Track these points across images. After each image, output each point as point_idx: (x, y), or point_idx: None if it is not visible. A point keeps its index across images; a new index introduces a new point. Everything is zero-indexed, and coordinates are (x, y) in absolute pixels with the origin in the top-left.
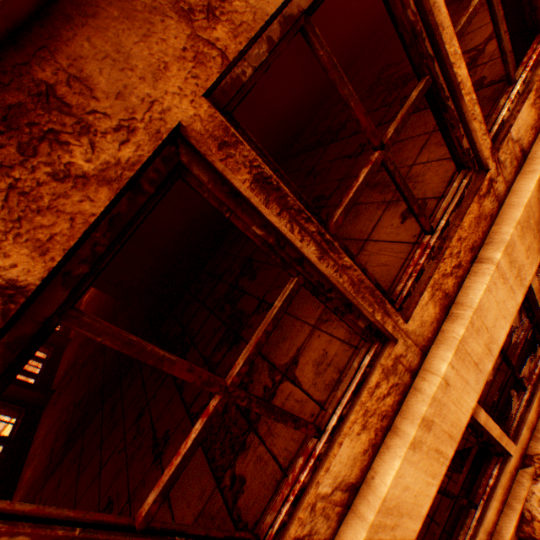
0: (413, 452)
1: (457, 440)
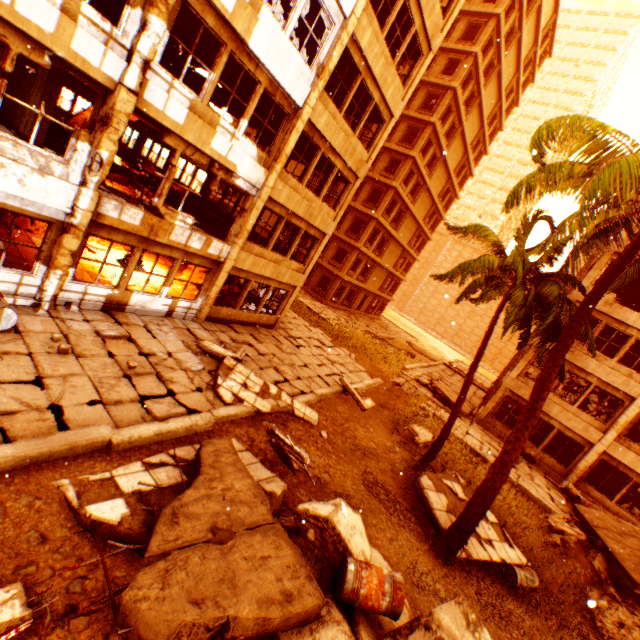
0: (634, 457)
1: (632, 468)
